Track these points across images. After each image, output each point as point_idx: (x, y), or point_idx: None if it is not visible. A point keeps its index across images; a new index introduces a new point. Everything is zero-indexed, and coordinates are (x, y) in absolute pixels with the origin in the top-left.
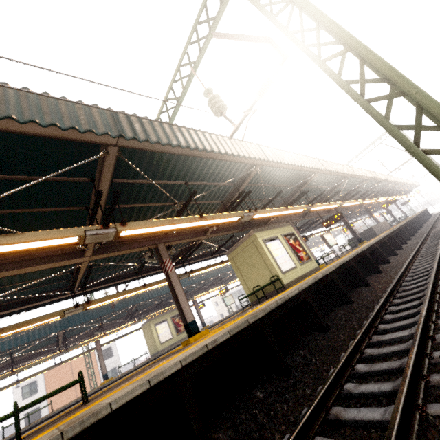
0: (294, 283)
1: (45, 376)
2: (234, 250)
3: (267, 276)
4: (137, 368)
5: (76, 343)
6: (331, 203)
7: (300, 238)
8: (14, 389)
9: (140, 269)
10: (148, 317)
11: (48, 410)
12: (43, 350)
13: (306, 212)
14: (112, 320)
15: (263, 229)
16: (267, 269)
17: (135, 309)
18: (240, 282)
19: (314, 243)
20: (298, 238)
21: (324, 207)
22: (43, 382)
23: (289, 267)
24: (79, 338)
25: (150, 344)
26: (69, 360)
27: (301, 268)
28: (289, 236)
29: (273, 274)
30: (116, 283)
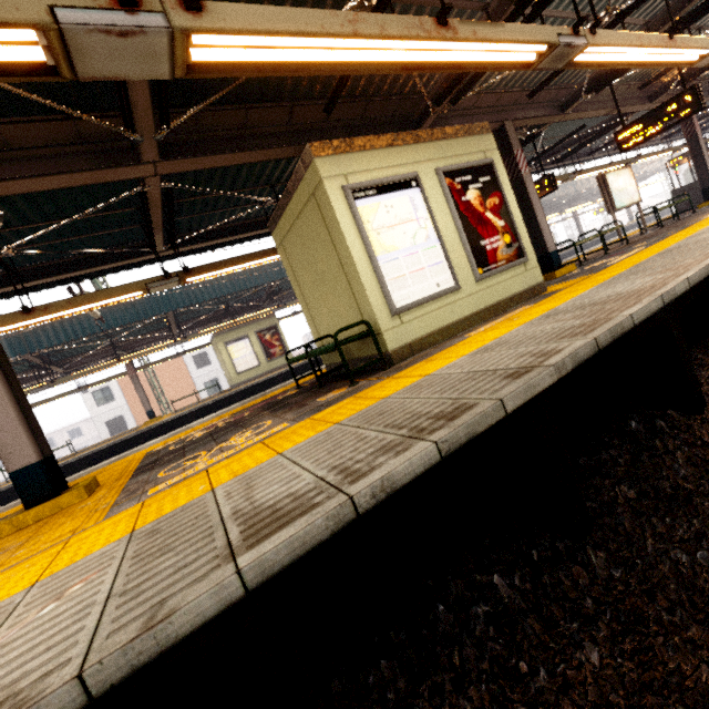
0: (430, 345)
1: (119, 382)
2: (281, 219)
3: (350, 313)
4: (182, 415)
5: (108, 359)
6: (681, 38)
7: (527, 182)
8: (82, 394)
9: (5, 267)
10: (203, 335)
11: (134, 420)
12: (26, 376)
13: (578, 93)
14: (147, 332)
15: (362, 145)
16: (349, 293)
17: (184, 316)
18: (303, 313)
19: (587, 194)
20: (500, 185)
21: (642, 56)
22: (119, 389)
23: (427, 291)
24: (94, 358)
25: (224, 371)
26: (100, 383)
27: (476, 291)
28: (468, 174)
29: (364, 314)
30: (12, 290)
